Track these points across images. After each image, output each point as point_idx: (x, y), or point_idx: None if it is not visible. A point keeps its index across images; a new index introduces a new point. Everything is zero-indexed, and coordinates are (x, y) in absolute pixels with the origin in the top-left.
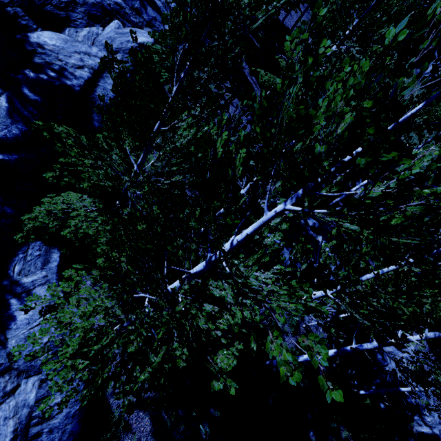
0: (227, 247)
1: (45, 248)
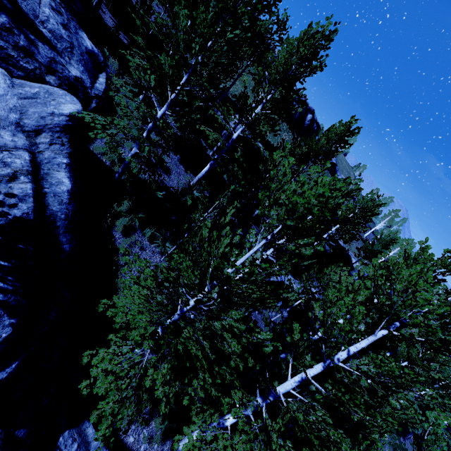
0: (345, 356)
1: (76, 432)
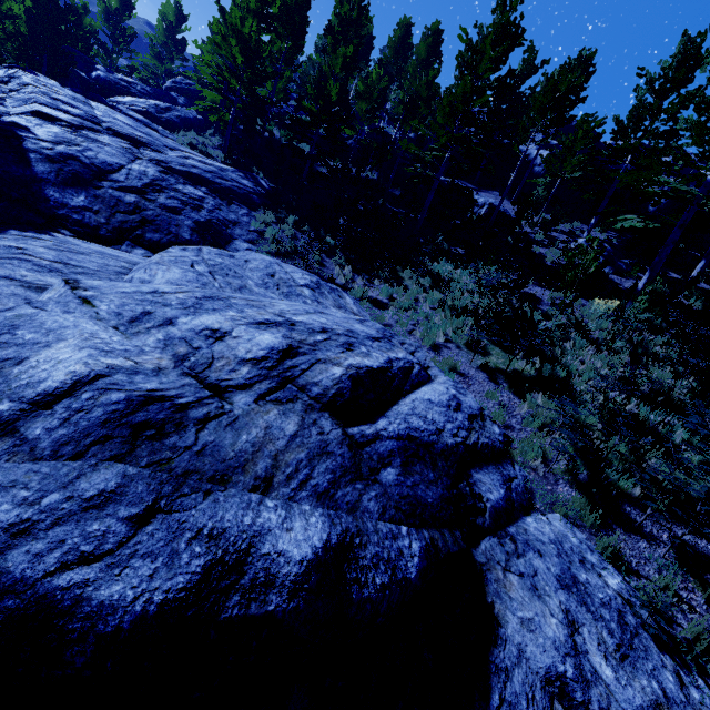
0: None
1: None
